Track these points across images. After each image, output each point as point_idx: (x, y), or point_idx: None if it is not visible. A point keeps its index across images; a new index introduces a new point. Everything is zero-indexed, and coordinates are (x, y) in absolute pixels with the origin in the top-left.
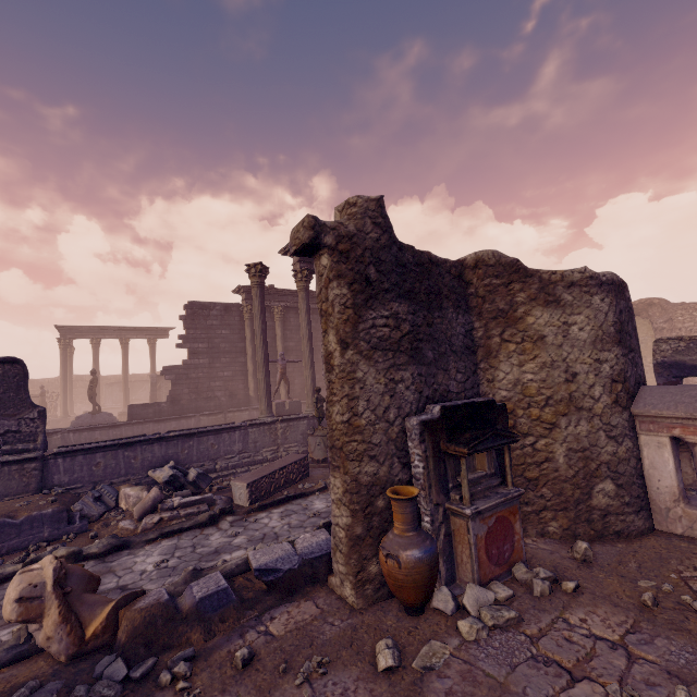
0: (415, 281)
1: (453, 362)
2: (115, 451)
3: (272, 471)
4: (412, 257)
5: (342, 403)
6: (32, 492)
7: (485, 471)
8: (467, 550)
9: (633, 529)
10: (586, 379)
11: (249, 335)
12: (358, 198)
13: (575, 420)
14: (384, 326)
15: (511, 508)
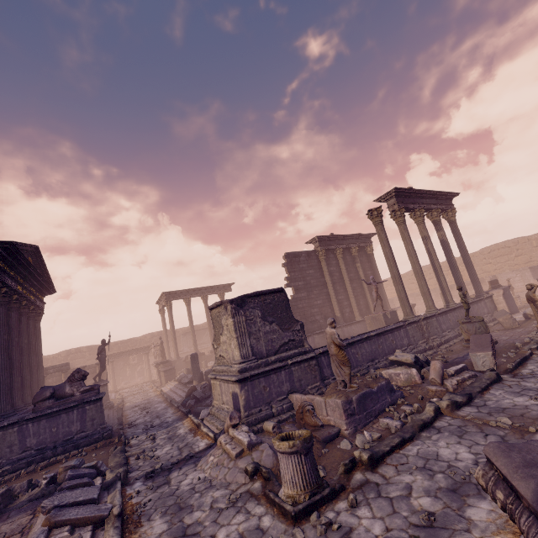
0: None
1: None
2: (346, 349)
3: (490, 343)
4: None
5: None
6: (318, 382)
7: None
8: None
9: None
10: None
11: (327, 272)
12: None
13: None
14: None
15: None
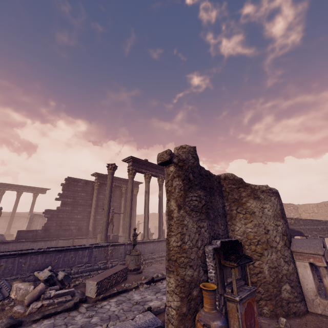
0: (205, 182)
1: (219, 220)
2: (14, 258)
3: (110, 274)
4: (204, 172)
5: (177, 236)
6: None
7: (237, 276)
8: (237, 322)
9: (300, 311)
10: (272, 233)
11: (95, 197)
12: (186, 146)
13: (270, 252)
14: (195, 200)
15: (252, 297)
